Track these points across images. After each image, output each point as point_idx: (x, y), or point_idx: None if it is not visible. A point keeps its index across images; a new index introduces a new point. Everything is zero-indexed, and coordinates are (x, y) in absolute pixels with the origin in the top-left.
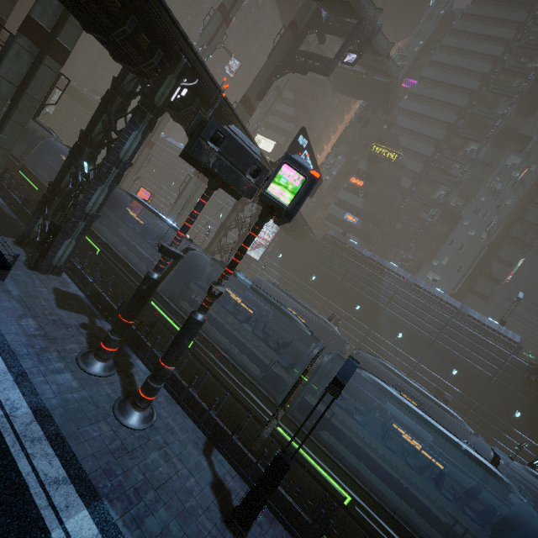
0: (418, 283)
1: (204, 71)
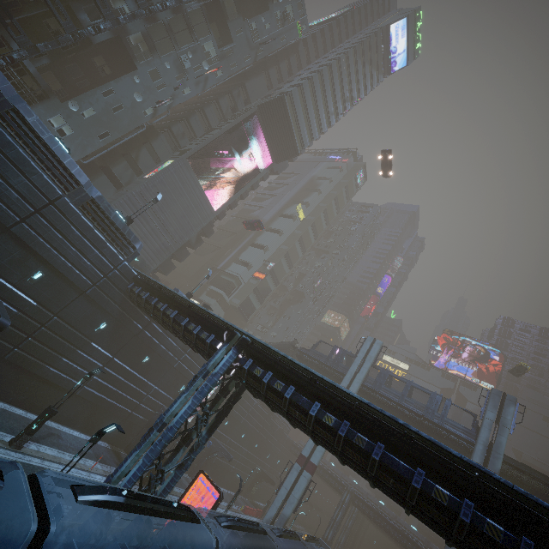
0: (23, 111)
1: None
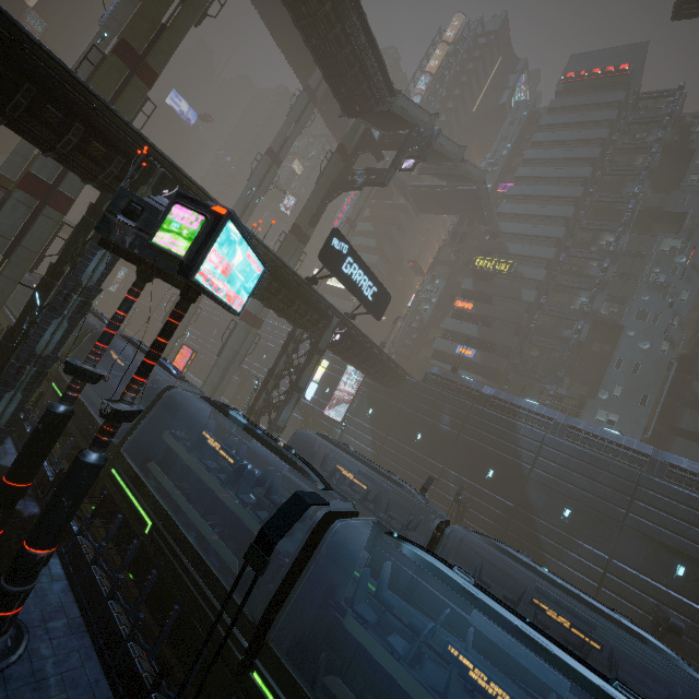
0: (574, 424)
1: (183, 176)
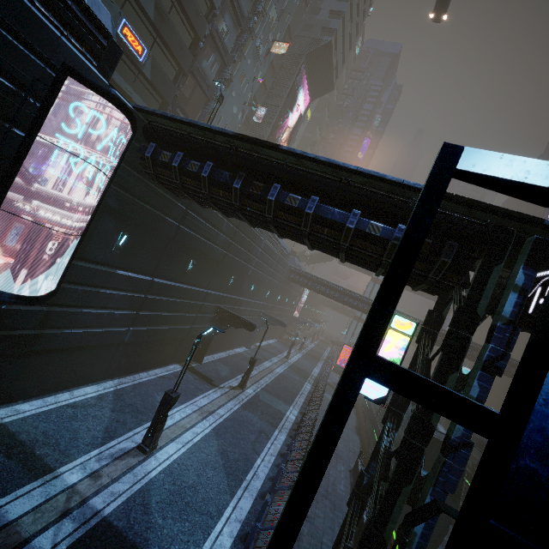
0: None
1: None
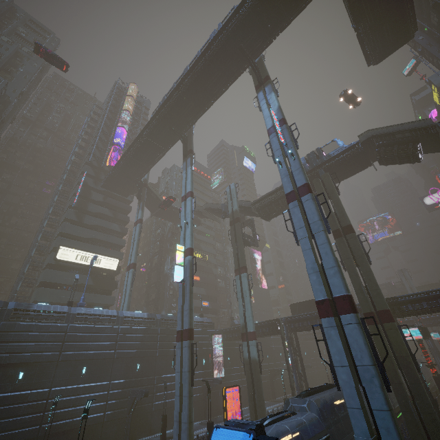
0: None
1: None
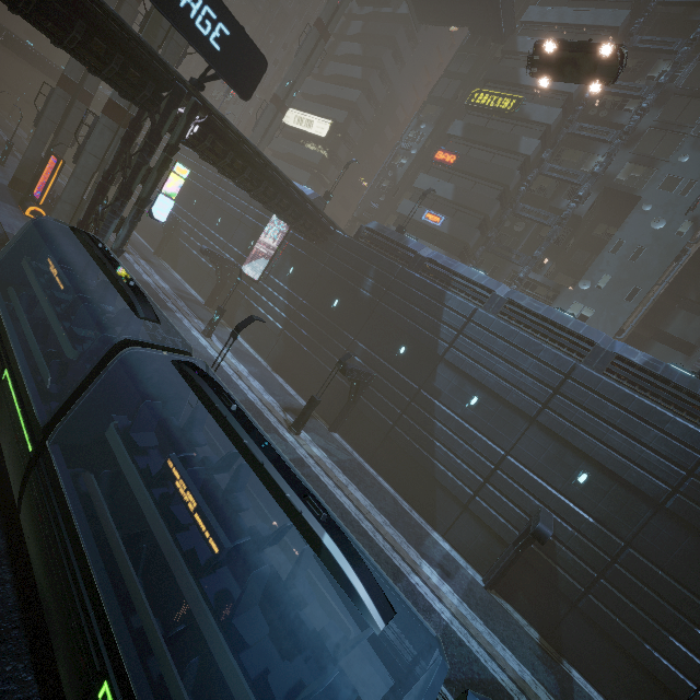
0: (515, 299)
1: None
